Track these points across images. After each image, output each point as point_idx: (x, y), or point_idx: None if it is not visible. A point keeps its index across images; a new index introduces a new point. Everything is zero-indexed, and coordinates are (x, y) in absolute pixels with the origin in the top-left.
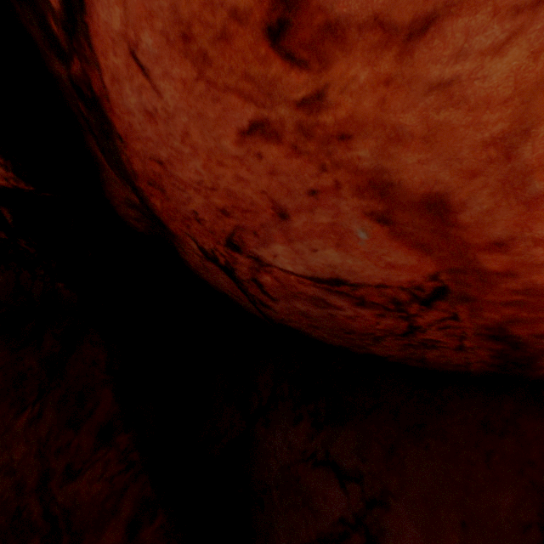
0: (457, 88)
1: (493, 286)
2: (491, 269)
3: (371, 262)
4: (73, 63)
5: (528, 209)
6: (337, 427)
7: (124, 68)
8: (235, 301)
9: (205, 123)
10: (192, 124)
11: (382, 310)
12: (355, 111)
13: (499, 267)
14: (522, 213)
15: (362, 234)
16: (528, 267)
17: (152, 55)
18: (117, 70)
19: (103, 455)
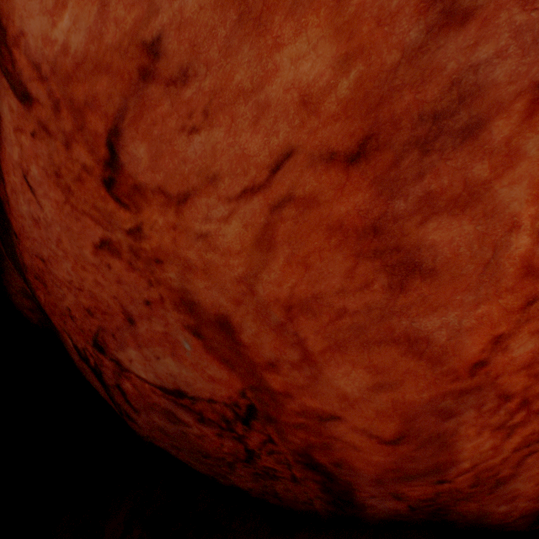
0: (212, 239)
1: (283, 406)
2: (276, 389)
3: (199, 373)
4: None
5: (277, 335)
6: None
7: (20, 185)
8: None
9: (72, 234)
10: (64, 233)
11: (218, 428)
12: (162, 243)
13: (280, 386)
14: (276, 338)
15: (187, 345)
16: (296, 388)
17: (38, 181)
18: (16, 185)
19: None
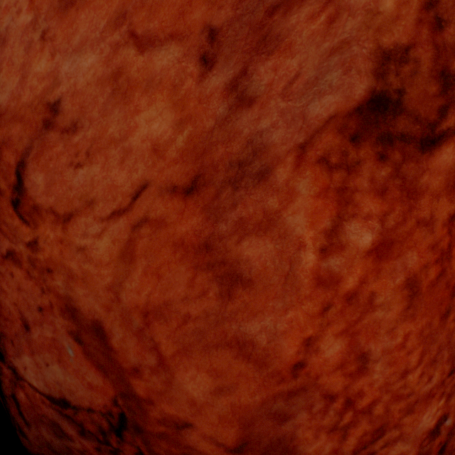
0: (88, 252)
1: (148, 414)
2: (141, 395)
3: (80, 380)
4: None
5: (139, 340)
6: None
7: None
8: None
9: None
10: None
11: (97, 441)
12: (52, 255)
13: (144, 392)
14: (138, 343)
15: (71, 350)
16: (156, 394)
17: None
18: None
19: None
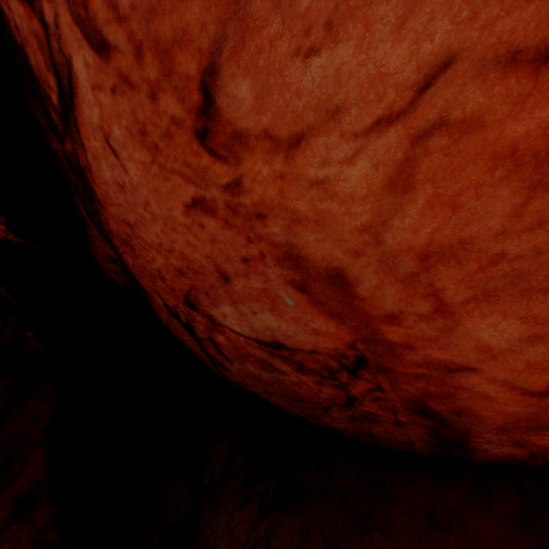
0: (329, 186)
1: (400, 358)
2: (394, 341)
3: (300, 327)
4: (67, 142)
5: (405, 287)
6: (283, 513)
7: (102, 149)
8: (203, 360)
9: (160, 196)
10: (151, 196)
11: (319, 377)
12: (265, 196)
13: (399, 339)
14: (402, 290)
15: (289, 300)
16: (421, 340)
17: (120, 142)
18: (97, 150)
19: (14, 532)
